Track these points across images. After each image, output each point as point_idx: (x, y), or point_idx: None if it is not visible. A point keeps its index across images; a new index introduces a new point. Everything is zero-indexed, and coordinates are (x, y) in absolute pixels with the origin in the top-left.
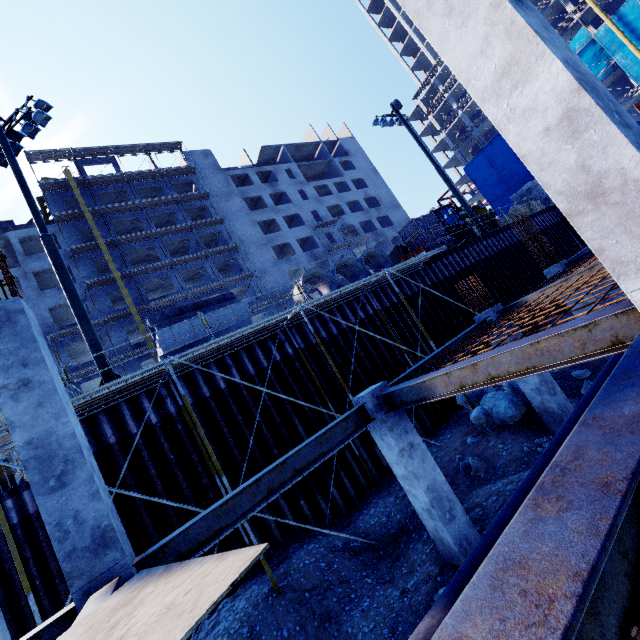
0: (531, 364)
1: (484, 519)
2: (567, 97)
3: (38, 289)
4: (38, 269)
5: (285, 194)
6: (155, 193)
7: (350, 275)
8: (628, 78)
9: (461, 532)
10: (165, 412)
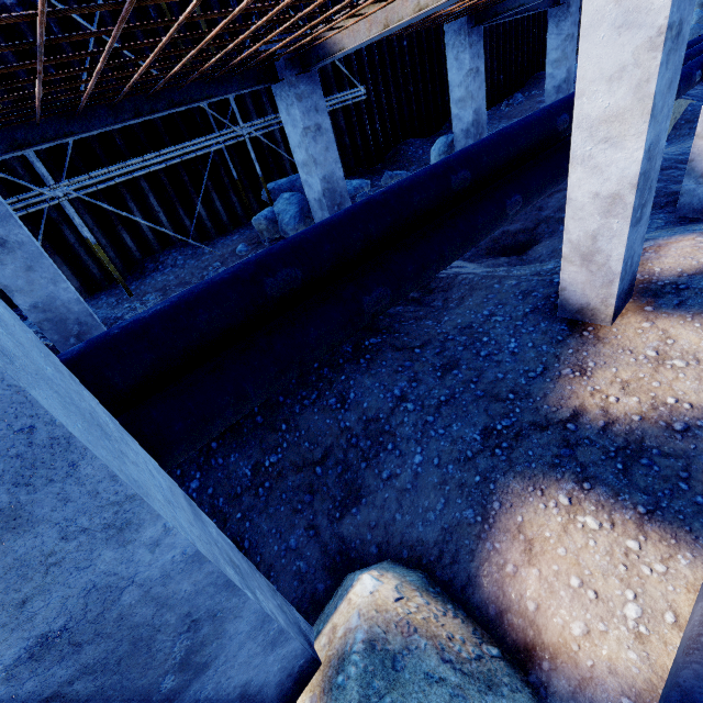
0: None
1: None
2: None
3: None
4: None
5: None
6: None
7: None
8: None
9: None
10: None
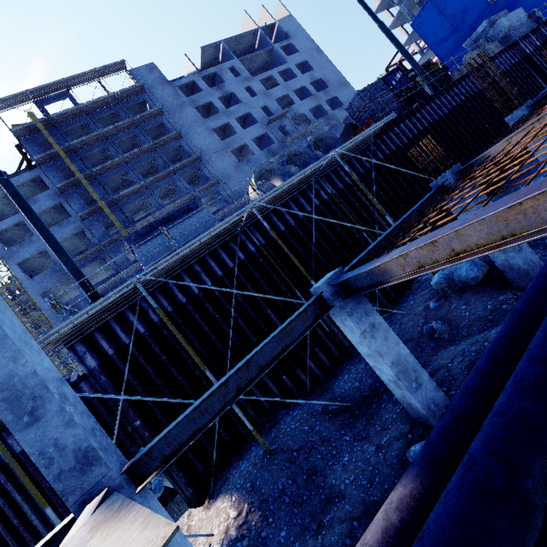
0: (509, 232)
1: (450, 380)
2: None
3: None
4: (37, 211)
5: (233, 95)
6: (115, 119)
7: (301, 164)
8: None
9: (428, 397)
10: (150, 322)
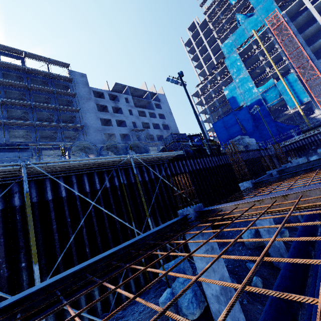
0: None
1: None
2: None
3: None
4: None
5: (121, 109)
6: (44, 85)
7: (118, 154)
8: (286, 106)
9: None
10: None
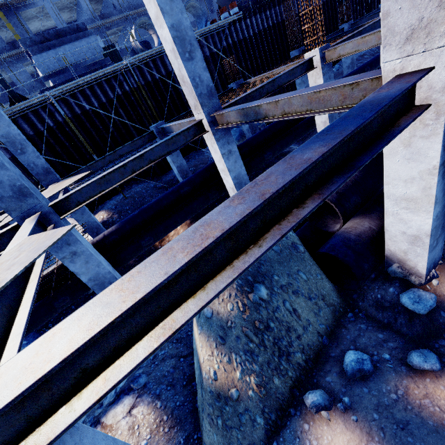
0: None
1: None
2: (172, 43)
3: None
4: None
5: None
6: None
7: None
8: None
9: None
10: (56, 120)
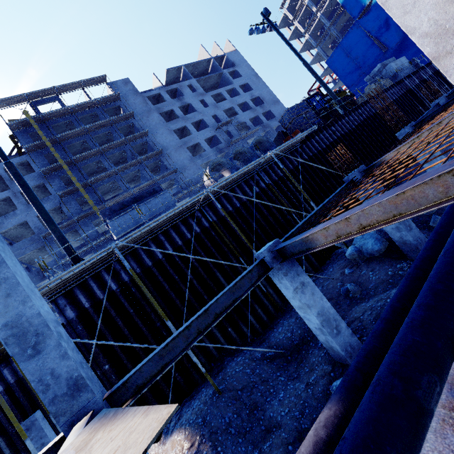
0: (397, 212)
1: (362, 329)
2: None
3: (26, 203)
4: None
5: (190, 105)
6: (94, 119)
7: (245, 160)
8: None
9: (346, 341)
10: (121, 281)
